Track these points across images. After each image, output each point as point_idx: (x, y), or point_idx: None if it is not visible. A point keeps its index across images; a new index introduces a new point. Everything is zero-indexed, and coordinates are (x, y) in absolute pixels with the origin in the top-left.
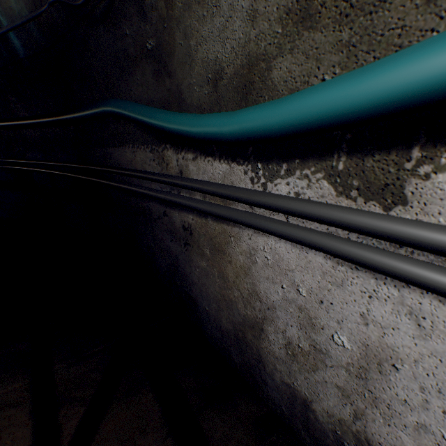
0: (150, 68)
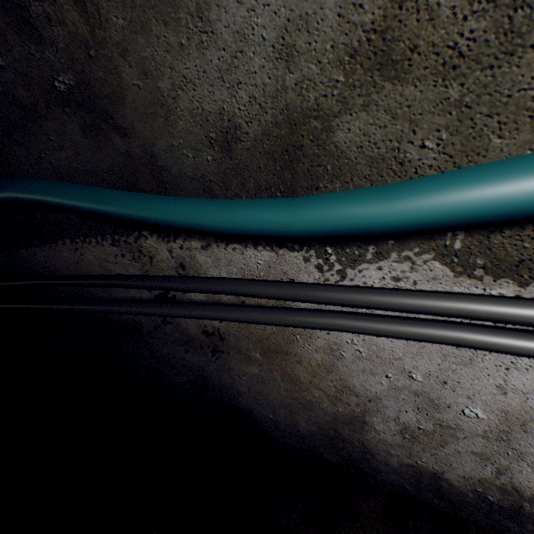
0: (73, 121)
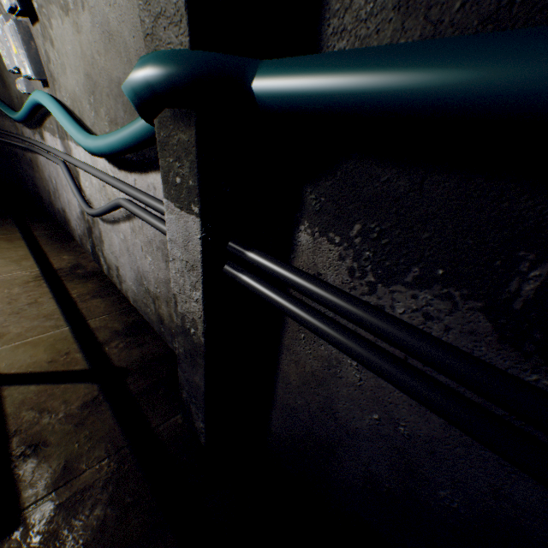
0: (1, 83)
